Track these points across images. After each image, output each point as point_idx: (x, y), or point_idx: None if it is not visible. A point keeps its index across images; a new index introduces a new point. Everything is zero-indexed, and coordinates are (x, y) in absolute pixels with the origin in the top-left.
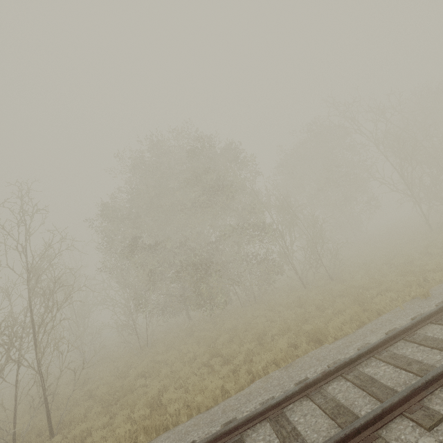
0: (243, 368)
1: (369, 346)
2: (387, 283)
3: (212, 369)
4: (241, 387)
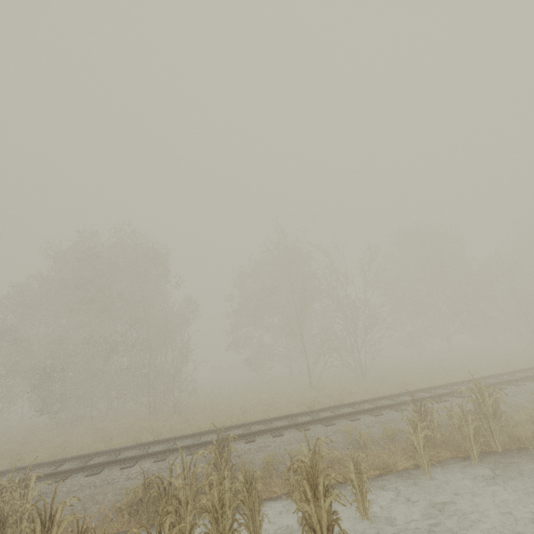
0: None
1: None
2: (135, 433)
3: None
4: None
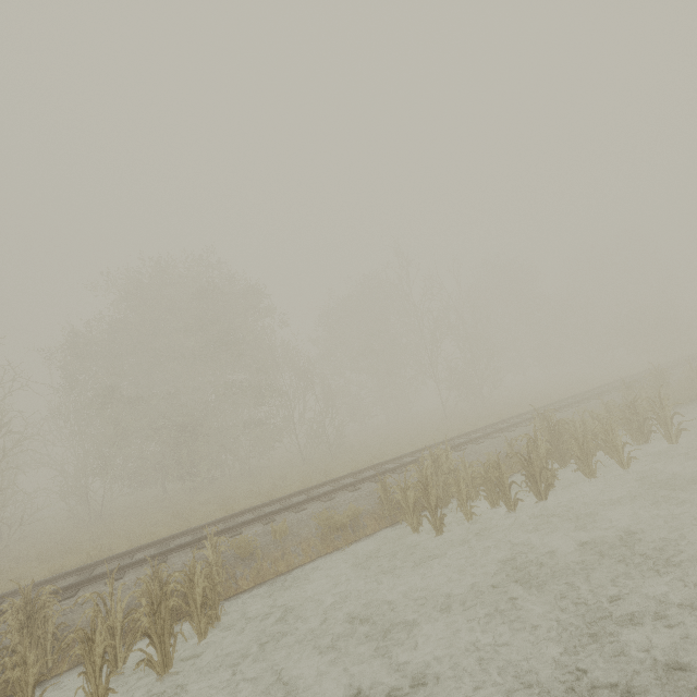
0: (196, 522)
1: (280, 497)
2: (353, 462)
3: None
4: None
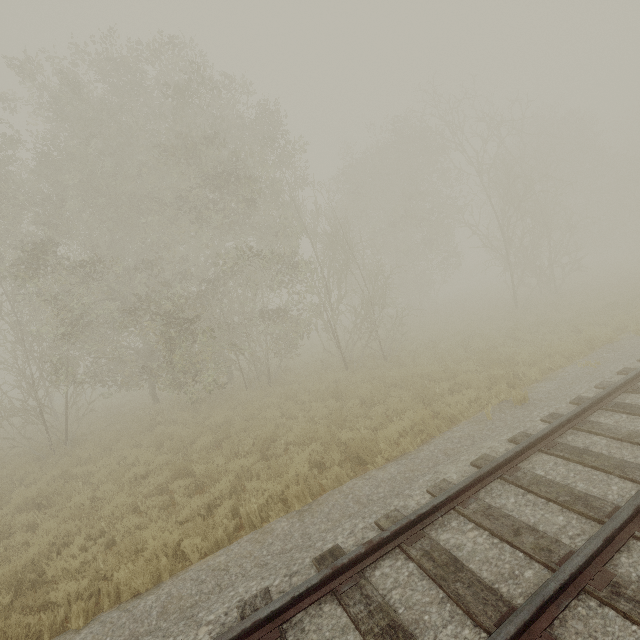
0: (225, 506)
1: (450, 491)
2: (465, 375)
3: (173, 498)
4: (215, 544)
